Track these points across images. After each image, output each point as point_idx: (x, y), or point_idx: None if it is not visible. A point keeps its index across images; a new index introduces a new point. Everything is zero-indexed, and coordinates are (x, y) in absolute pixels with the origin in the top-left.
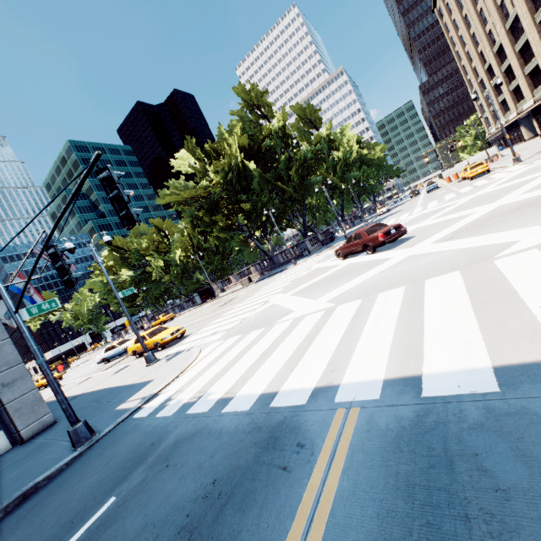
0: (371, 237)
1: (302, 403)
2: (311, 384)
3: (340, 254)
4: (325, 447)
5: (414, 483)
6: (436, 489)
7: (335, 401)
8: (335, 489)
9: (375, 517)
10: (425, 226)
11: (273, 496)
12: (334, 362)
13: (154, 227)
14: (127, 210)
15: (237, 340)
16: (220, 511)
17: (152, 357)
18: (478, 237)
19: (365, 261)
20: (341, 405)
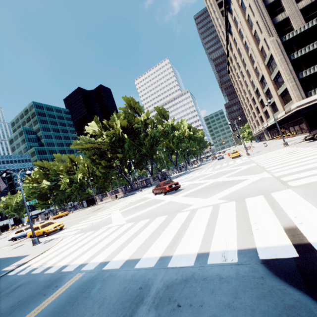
0: (164, 187)
1: (71, 270)
2: (82, 262)
3: (154, 192)
4: (62, 287)
5: (72, 297)
6: (75, 298)
7: (81, 269)
8: (52, 300)
9: (54, 307)
10: (192, 184)
11: (33, 304)
12: (97, 252)
13: (68, 159)
14: (13, 189)
15: (80, 236)
16: (13, 311)
17: (37, 241)
18: (191, 198)
19: (159, 199)
20: (81, 271)
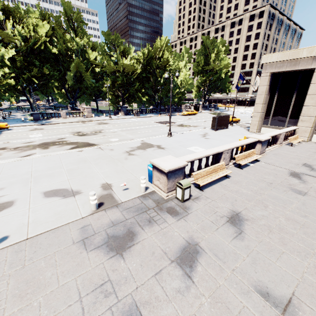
0: None
1: None
2: None
3: None
4: None
5: None
6: None
7: None
8: None
9: None
10: None
11: None
12: None
13: None
14: None
15: None
16: None
17: None
18: None
19: None
20: None
